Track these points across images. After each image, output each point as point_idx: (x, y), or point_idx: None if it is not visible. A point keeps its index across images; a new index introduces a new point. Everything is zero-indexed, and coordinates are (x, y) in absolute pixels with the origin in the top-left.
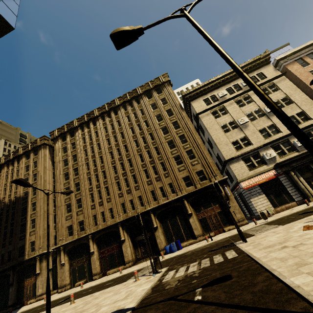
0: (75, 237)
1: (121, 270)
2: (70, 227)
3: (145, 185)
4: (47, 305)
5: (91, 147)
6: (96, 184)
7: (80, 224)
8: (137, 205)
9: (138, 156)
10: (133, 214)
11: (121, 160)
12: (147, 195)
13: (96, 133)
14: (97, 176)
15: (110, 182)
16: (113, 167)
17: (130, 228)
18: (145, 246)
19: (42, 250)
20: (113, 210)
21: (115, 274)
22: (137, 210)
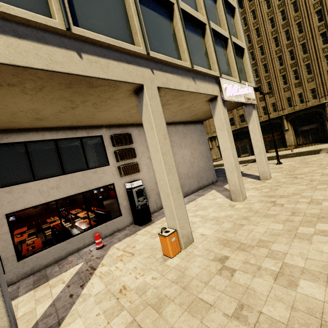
0: (237, 127)
1: (292, 150)
2: (231, 120)
3: (325, 75)
4: (277, 158)
5: (247, 36)
6: (256, 80)
7: (240, 117)
8: (307, 99)
9: (318, 37)
10: (302, 108)
11: (290, 46)
12: (324, 87)
13: (253, 13)
14: (256, 71)
15: (273, 76)
16: (278, 58)
17: (293, 120)
18: (308, 135)
19: (210, 135)
20: (276, 104)
21: (279, 152)
22: (307, 103)
